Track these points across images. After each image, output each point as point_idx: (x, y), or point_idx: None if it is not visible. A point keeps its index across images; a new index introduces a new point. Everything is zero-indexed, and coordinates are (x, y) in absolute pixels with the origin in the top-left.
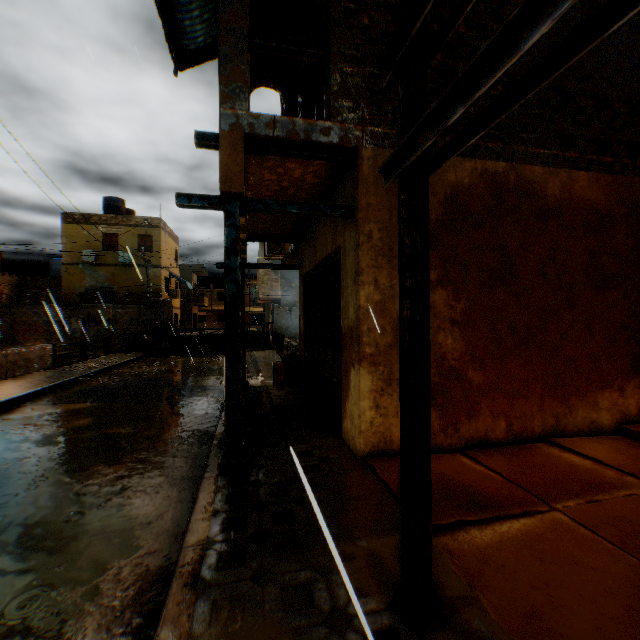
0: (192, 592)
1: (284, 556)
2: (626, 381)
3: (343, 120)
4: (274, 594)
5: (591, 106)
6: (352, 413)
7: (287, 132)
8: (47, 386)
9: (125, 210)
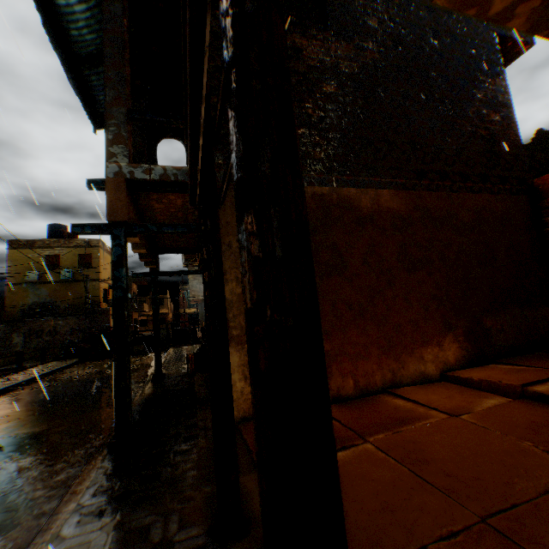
0: (47, 546)
1: (138, 507)
2: (443, 338)
3: None
4: (117, 537)
5: (385, 146)
6: None
7: (160, 175)
8: None
9: (68, 234)
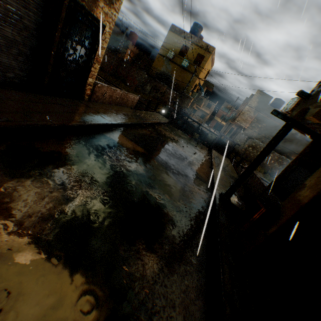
0: None
1: None
2: None
3: None
4: None
5: None
6: None
7: None
8: (129, 122)
9: (199, 35)
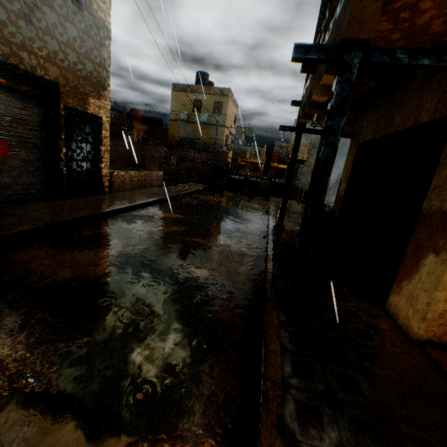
0: (280, 439)
1: (363, 440)
2: None
3: None
4: None
5: None
6: (413, 295)
7: None
8: (160, 198)
9: (208, 82)
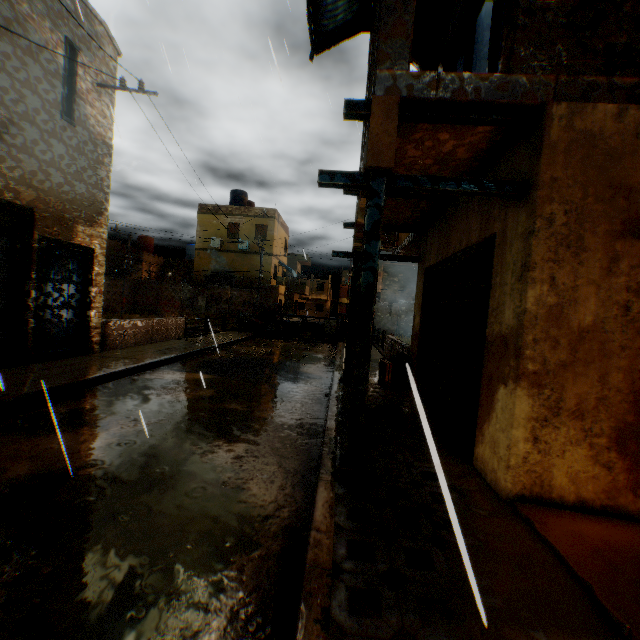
0: (324, 635)
1: (430, 620)
2: None
3: (528, 70)
4: None
5: None
6: (495, 440)
7: (452, 92)
8: (179, 354)
9: (246, 202)
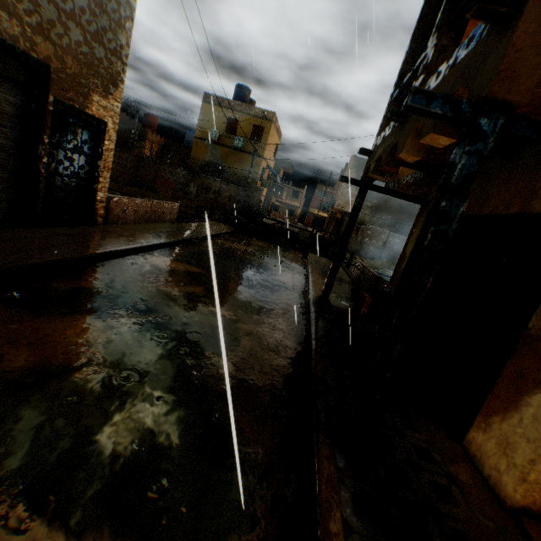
0: None
1: None
2: None
3: None
4: None
5: None
6: (509, 441)
7: None
8: (172, 240)
9: (249, 100)
